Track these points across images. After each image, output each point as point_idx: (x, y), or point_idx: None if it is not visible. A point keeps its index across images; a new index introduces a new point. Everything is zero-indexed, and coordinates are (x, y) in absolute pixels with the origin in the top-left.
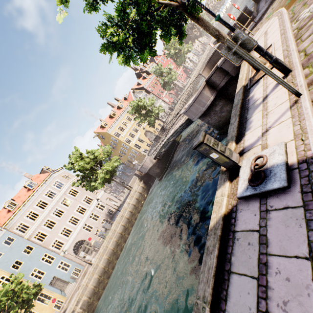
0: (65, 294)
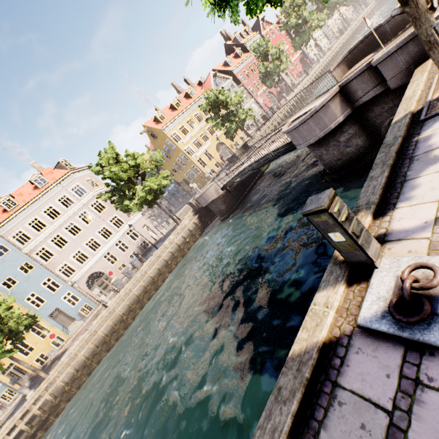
0: (68, 332)
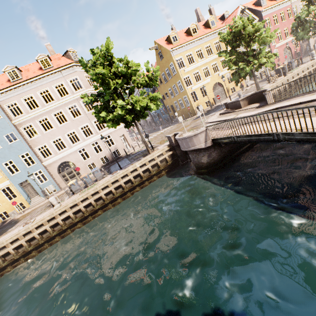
0: (29, 202)
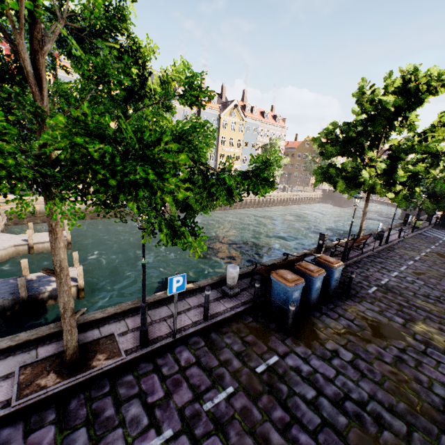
0: None
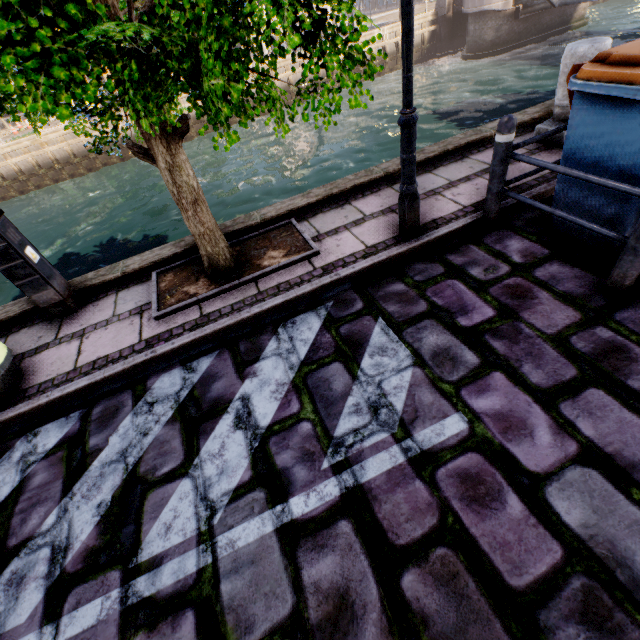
0: None
